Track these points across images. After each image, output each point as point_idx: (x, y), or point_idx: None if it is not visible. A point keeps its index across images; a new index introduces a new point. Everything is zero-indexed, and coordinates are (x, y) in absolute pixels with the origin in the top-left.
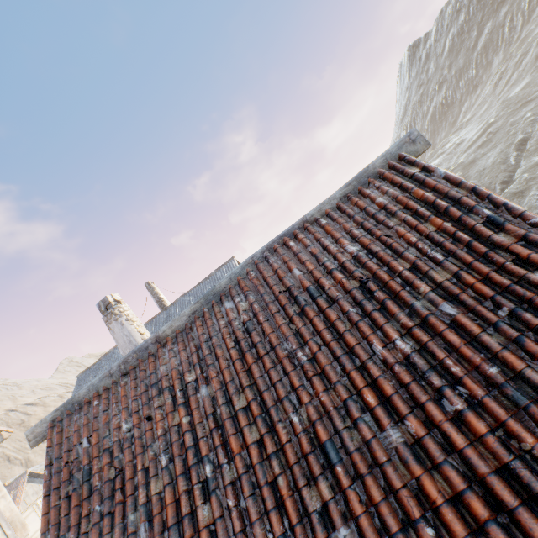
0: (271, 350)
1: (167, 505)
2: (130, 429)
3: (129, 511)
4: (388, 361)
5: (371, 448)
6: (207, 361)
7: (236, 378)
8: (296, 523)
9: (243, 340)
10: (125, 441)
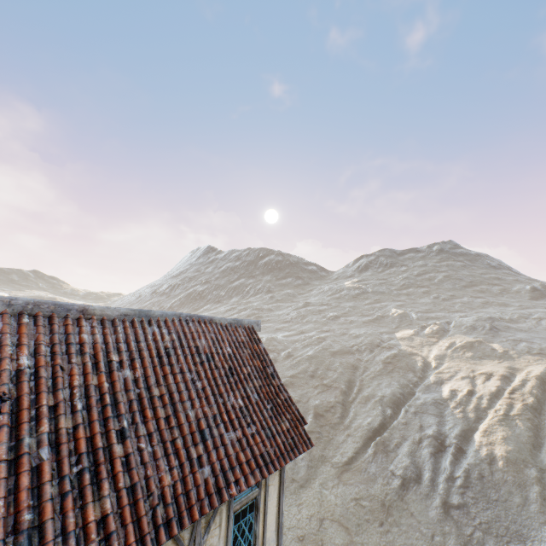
0: (180, 373)
1: (82, 437)
2: (30, 367)
3: (26, 434)
4: (235, 406)
5: (223, 437)
6: (134, 354)
7: (154, 377)
8: (185, 461)
9: (165, 357)
10: (26, 374)
